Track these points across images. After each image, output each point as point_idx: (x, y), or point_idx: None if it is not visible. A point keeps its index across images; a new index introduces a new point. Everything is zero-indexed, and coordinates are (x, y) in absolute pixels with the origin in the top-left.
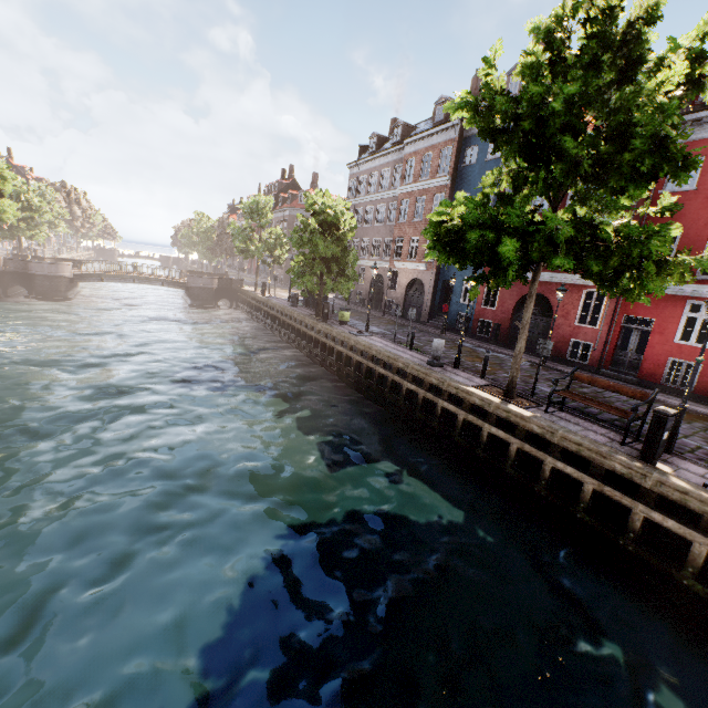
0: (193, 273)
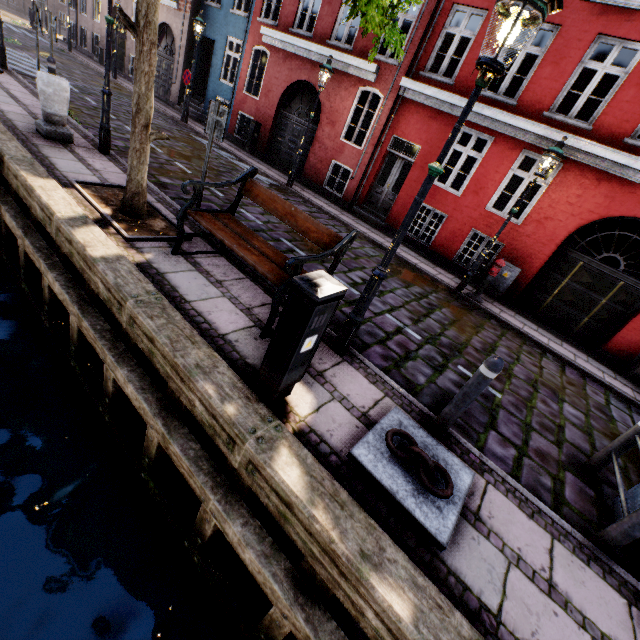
0: None
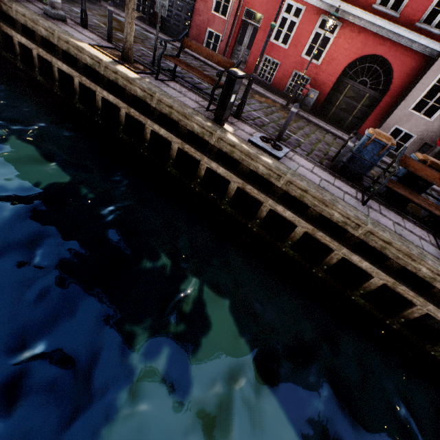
0: None
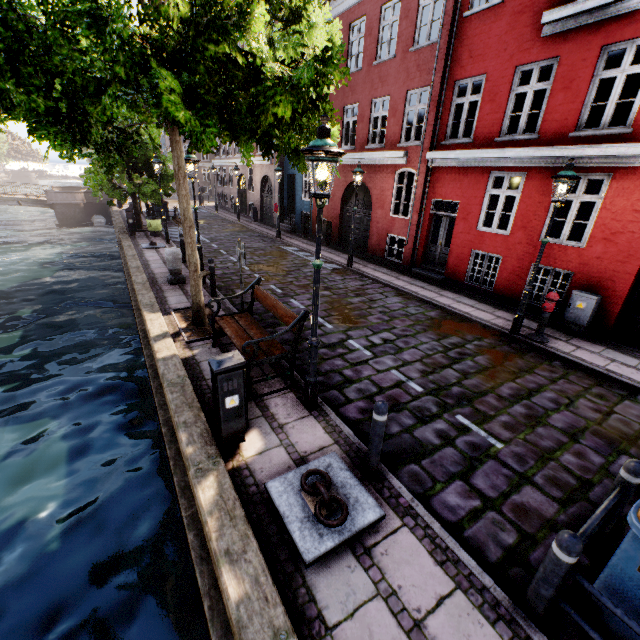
0: (69, 189)
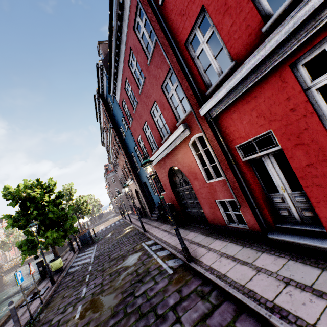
0: None
